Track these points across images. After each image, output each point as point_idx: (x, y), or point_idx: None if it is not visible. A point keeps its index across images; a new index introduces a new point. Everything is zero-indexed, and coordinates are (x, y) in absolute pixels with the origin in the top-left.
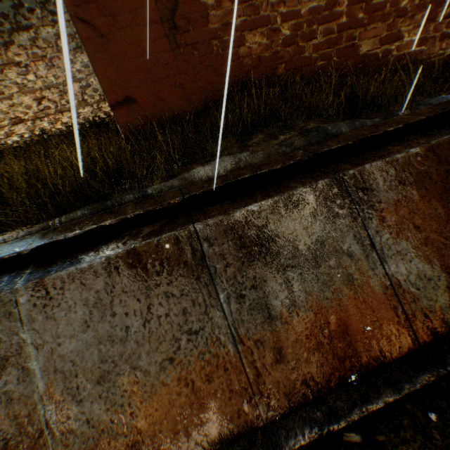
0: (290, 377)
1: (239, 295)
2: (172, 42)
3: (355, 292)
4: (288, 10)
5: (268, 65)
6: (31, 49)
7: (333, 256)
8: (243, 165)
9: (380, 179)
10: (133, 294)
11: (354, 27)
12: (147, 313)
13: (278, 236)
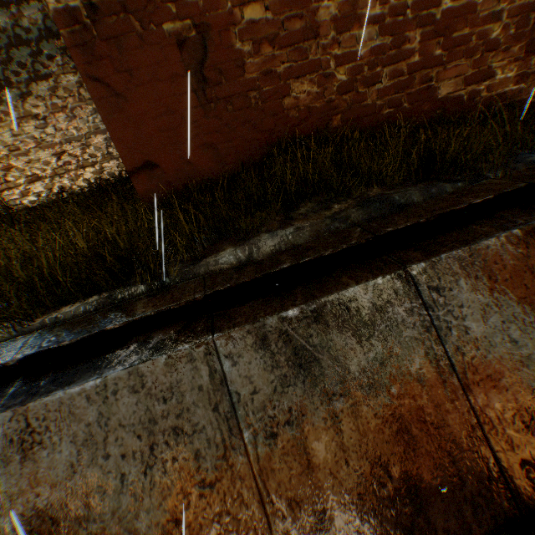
0: None
1: (269, 433)
2: (201, 96)
3: (427, 433)
4: (344, 51)
5: (320, 116)
6: (50, 99)
7: (397, 382)
8: (284, 247)
9: (461, 275)
10: (133, 429)
11: (430, 66)
12: (149, 455)
13: (322, 353)
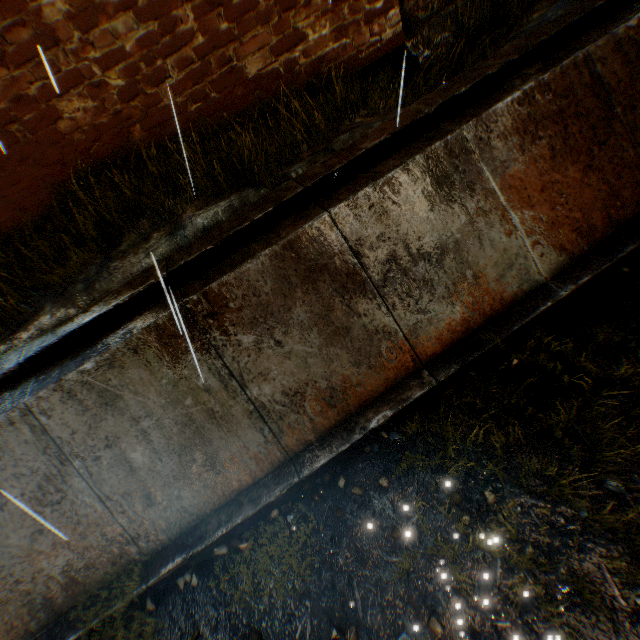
0: (165, 515)
1: (95, 458)
2: None
3: (218, 425)
4: (104, 52)
5: (115, 131)
6: None
7: (189, 396)
8: (99, 295)
9: (231, 298)
10: None
11: (222, 45)
12: (3, 498)
13: (123, 390)
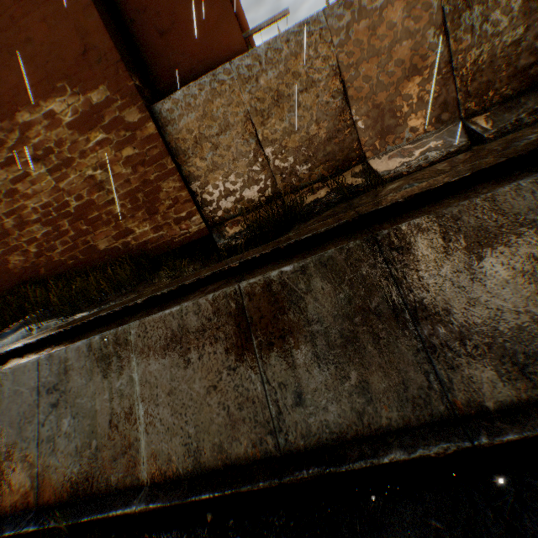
0: None
1: None
2: None
3: None
4: (29, 238)
5: (34, 269)
6: None
7: None
8: None
9: None
10: None
11: (85, 235)
12: None
13: None
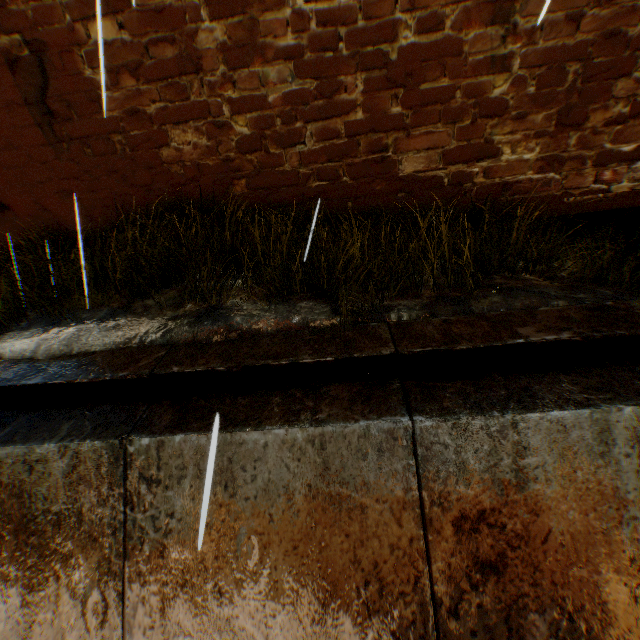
0: None
1: None
2: (50, 132)
3: None
4: (242, 93)
5: (216, 177)
6: None
7: (51, 585)
8: (78, 350)
9: (191, 471)
10: None
11: (384, 128)
12: None
13: None
